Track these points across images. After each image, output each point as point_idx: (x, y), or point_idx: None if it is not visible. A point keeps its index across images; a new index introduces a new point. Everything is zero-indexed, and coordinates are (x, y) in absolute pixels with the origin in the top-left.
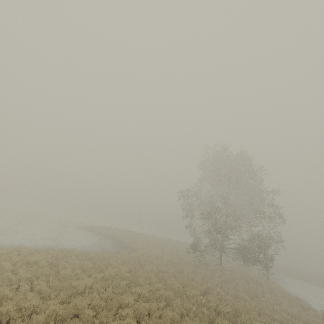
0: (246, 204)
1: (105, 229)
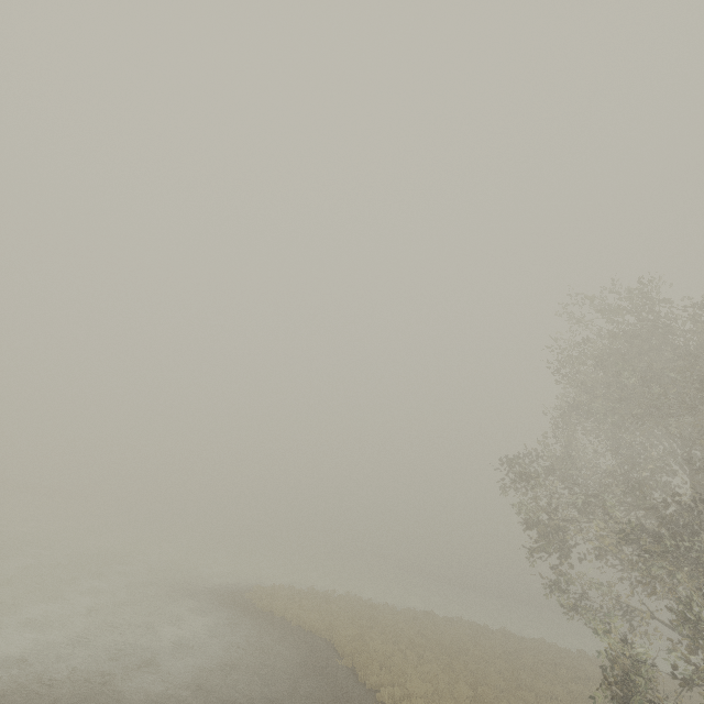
0: None
1: (277, 598)
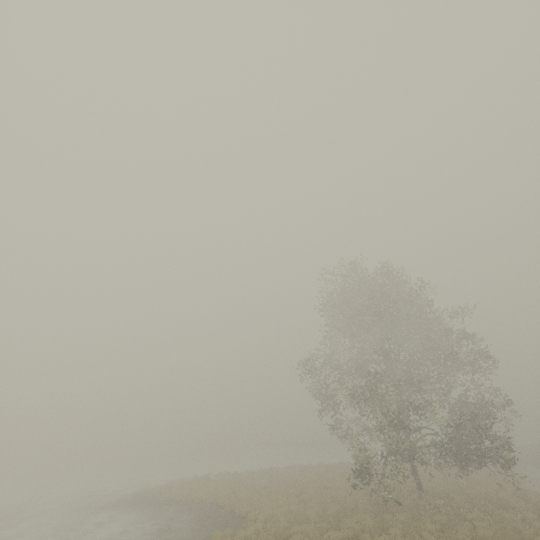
0: (422, 352)
1: (173, 489)
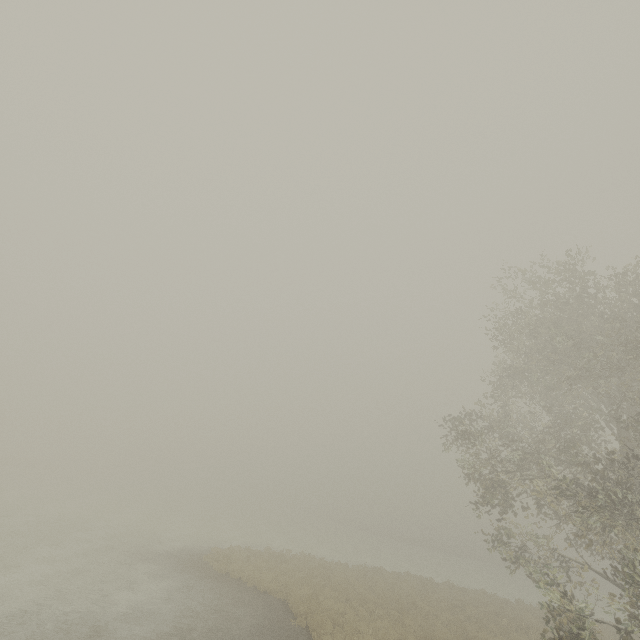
0: None
1: (234, 559)
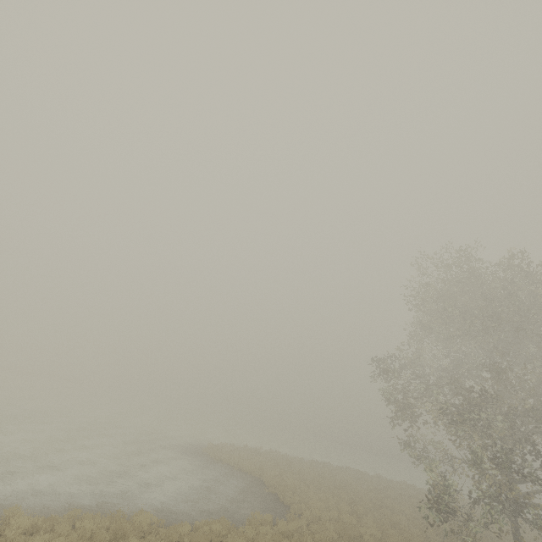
0: None
1: (224, 451)
